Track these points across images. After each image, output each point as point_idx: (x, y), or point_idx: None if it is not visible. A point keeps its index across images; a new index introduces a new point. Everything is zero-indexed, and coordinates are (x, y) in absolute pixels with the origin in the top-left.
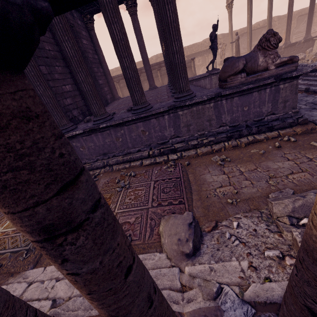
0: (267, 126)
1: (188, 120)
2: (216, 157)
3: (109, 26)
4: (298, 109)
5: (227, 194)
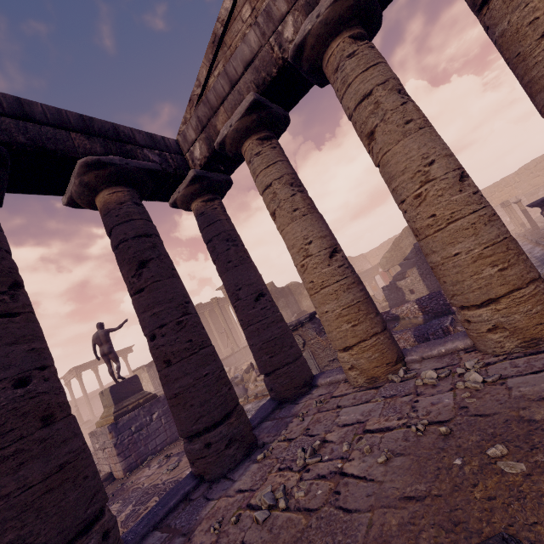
0: None
1: None
2: None
3: None
4: None
5: None
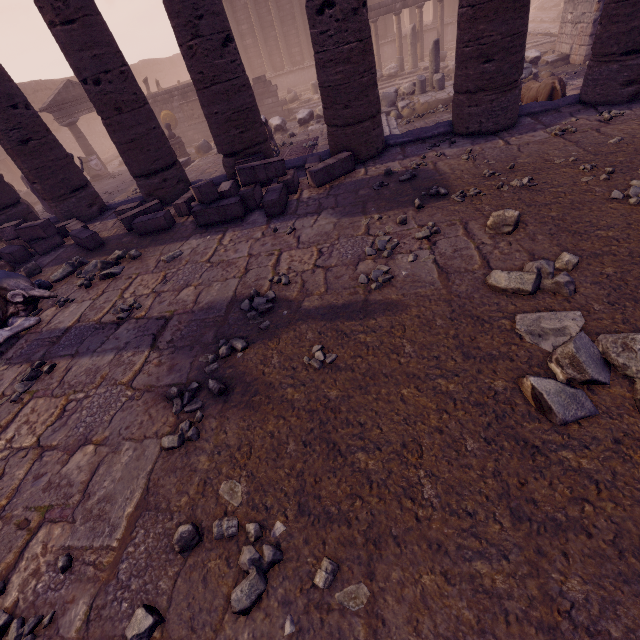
0: None
1: None
2: None
3: None
4: None
5: None
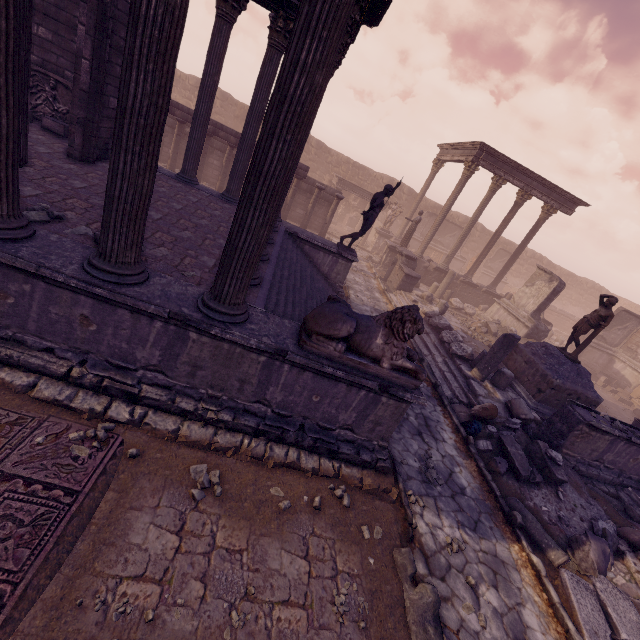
0: (330, 446)
1: (204, 357)
2: (202, 468)
3: (126, 65)
4: (403, 418)
5: (128, 616)
